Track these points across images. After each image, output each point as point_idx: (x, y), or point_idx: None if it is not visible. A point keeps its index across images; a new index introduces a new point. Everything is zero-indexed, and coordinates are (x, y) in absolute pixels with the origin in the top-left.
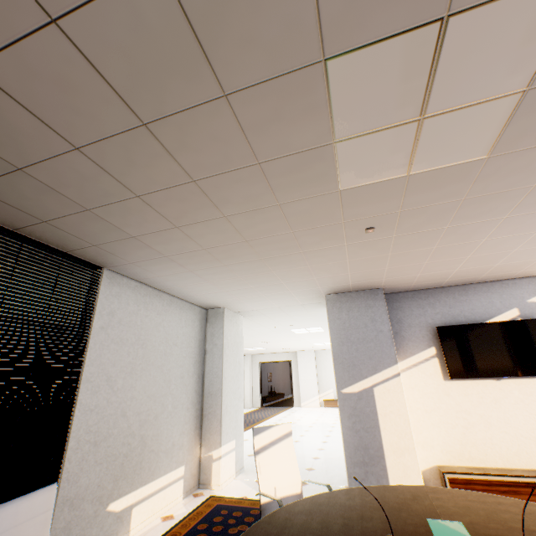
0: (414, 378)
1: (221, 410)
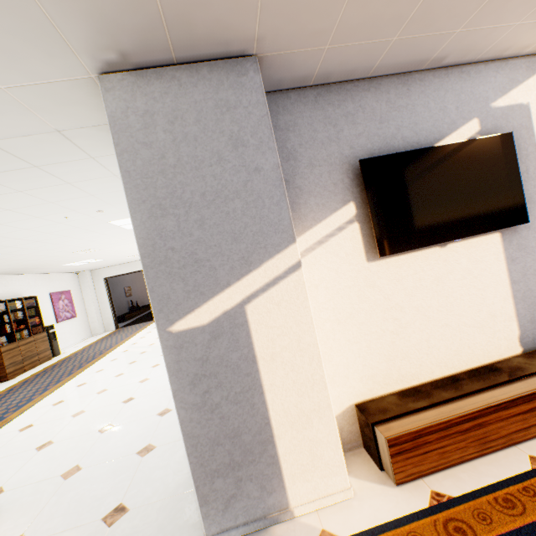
0: (320, 268)
1: None
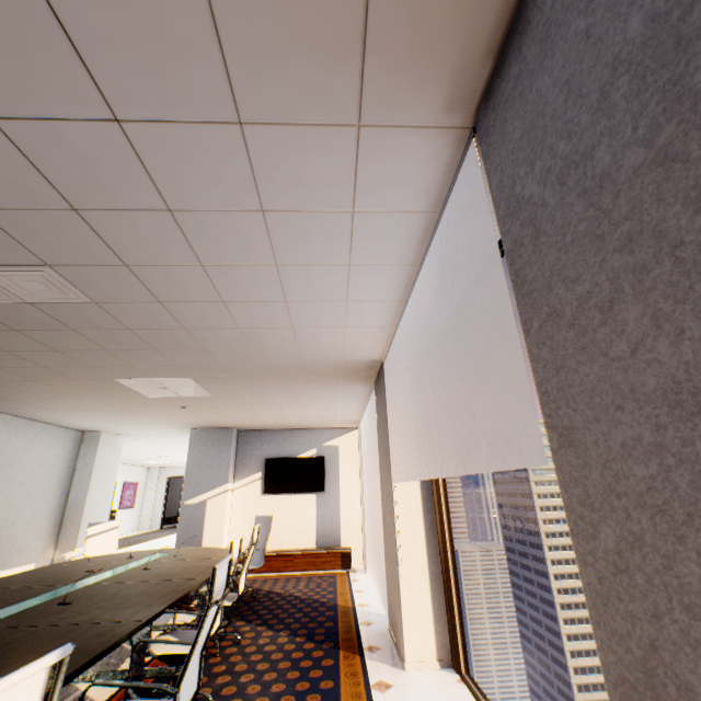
0: (243, 494)
1: (81, 520)
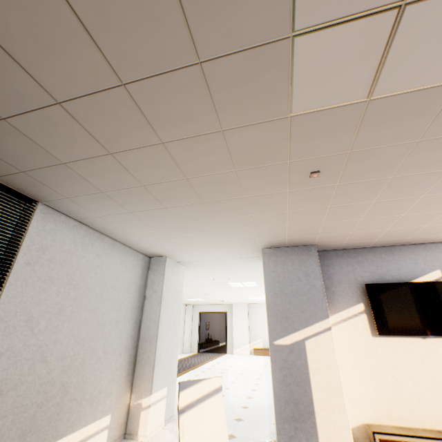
0: (344, 333)
1: (155, 357)
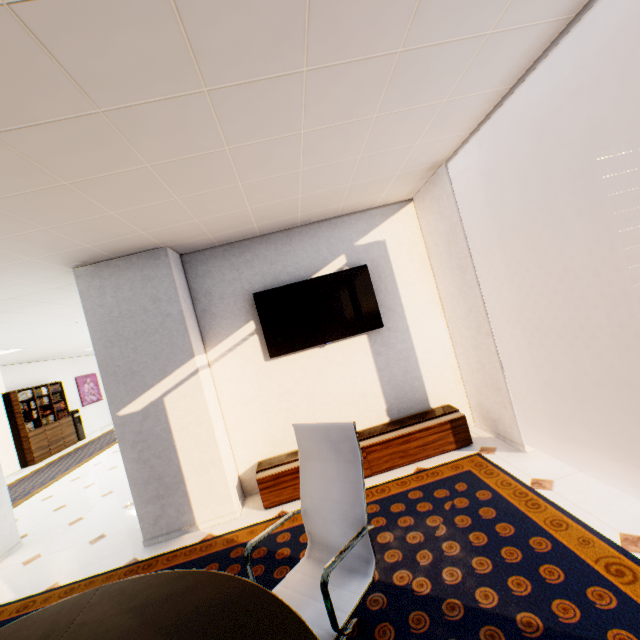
0: (231, 367)
1: None
